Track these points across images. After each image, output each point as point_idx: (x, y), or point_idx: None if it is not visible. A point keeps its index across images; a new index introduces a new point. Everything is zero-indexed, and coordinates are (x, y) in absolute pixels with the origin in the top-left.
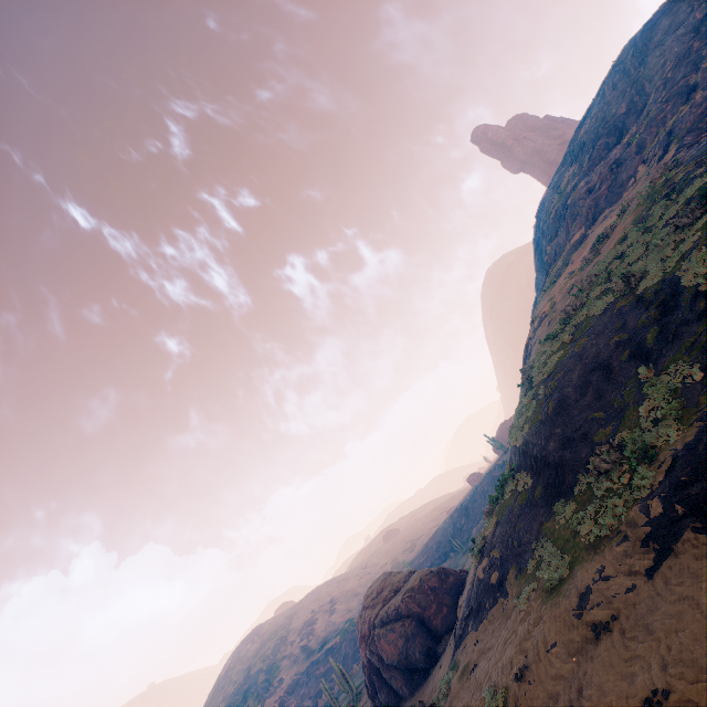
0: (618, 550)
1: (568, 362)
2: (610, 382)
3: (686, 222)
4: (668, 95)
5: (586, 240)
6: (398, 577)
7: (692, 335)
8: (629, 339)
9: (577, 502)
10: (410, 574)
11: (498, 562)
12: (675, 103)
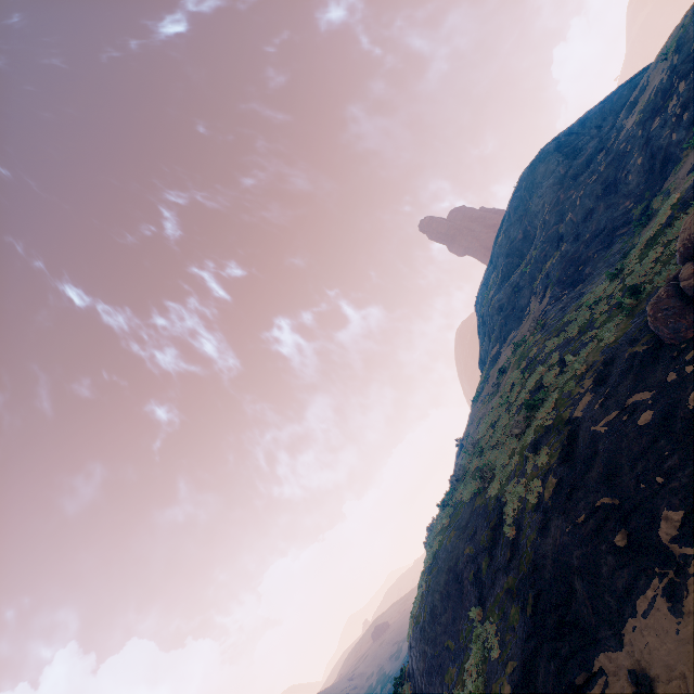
0: None
1: (441, 557)
2: (461, 604)
3: (515, 433)
4: (546, 237)
5: (499, 358)
6: None
7: (501, 588)
8: (474, 557)
9: None
10: None
11: None
12: (551, 245)
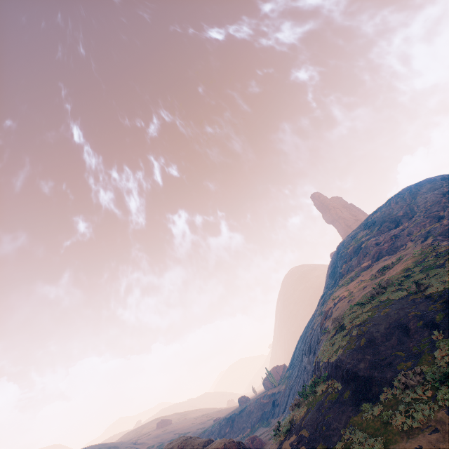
0: (431, 437)
1: (376, 319)
2: (408, 336)
3: None
4: (428, 216)
5: (371, 267)
6: (198, 440)
7: None
8: (422, 315)
9: (383, 405)
10: (209, 441)
11: (306, 440)
12: (431, 220)
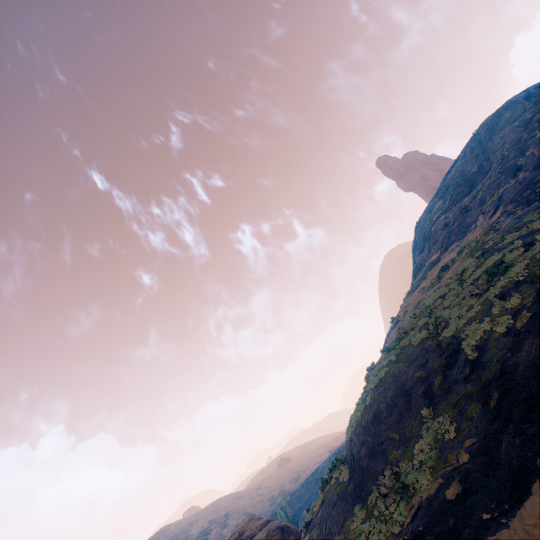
0: None
1: (388, 380)
2: (408, 410)
3: (476, 292)
4: (503, 168)
5: (438, 262)
6: (257, 523)
7: (457, 394)
8: (425, 378)
9: (367, 511)
10: (266, 523)
11: None
12: (507, 175)
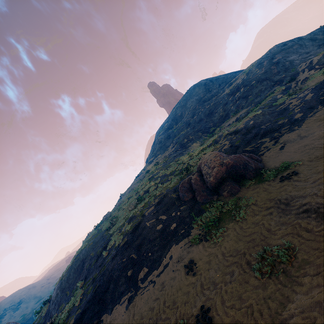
0: None
1: (83, 253)
2: (79, 277)
3: (129, 209)
4: (186, 121)
5: (151, 163)
6: None
7: (92, 276)
8: (92, 258)
9: None
10: None
11: None
12: (186, 125)
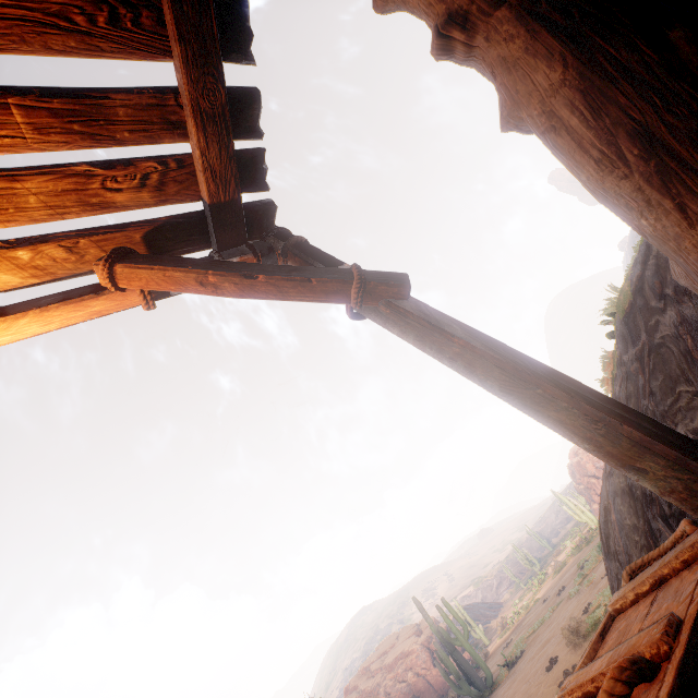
0: None
1: None
2: None
3: None
4: None
5: None
6: None
7: None
8: None
9: None
10: None
11: None
12: None
